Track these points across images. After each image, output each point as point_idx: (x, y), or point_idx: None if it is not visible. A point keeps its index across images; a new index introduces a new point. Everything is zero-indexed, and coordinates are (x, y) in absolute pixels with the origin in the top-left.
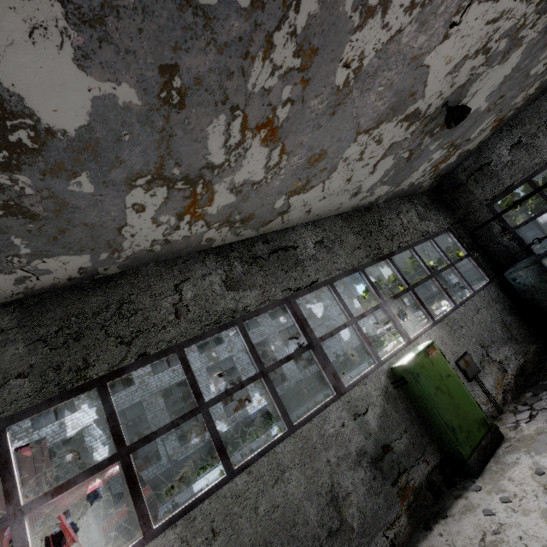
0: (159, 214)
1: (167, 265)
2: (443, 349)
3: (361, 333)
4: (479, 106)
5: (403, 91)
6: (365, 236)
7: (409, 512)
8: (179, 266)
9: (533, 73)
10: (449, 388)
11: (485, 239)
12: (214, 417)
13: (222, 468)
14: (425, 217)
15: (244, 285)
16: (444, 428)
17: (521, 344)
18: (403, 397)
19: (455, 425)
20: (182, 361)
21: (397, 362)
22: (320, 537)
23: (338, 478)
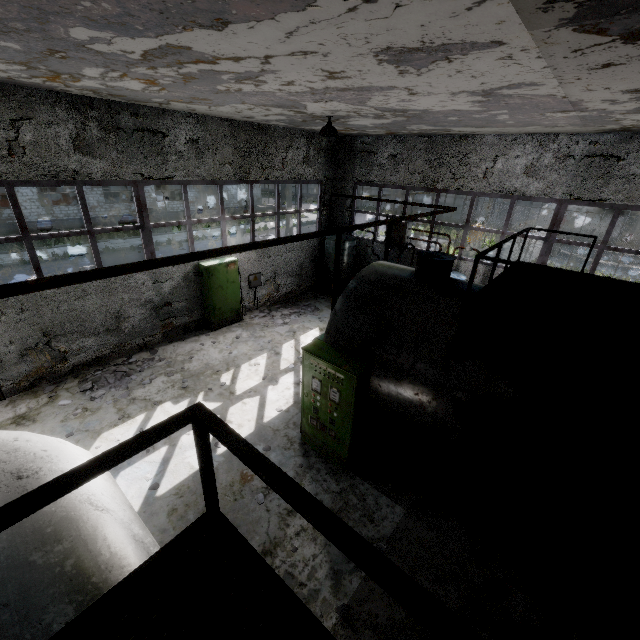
0: (10, 70)
1: (3, 90)
2: (246, 265)
3: (190, 233)
4: (367, 124)
5: (286, 104)
6: (242, 155)
7: (165, 334)
8: (20, 98)
9: (410, 128)
10: (228, 288)
11: (339, 205)
12: (20, 198)
13: (24, 257)
14: (310, 162)
15: (94, 151)
16: (210, 306)
17: (302, 281)
18: (198, 282)
19: (218, 307)
20: (11, 197)
21: (205, 262)
22: (101, 330)
23: (125, 308)
